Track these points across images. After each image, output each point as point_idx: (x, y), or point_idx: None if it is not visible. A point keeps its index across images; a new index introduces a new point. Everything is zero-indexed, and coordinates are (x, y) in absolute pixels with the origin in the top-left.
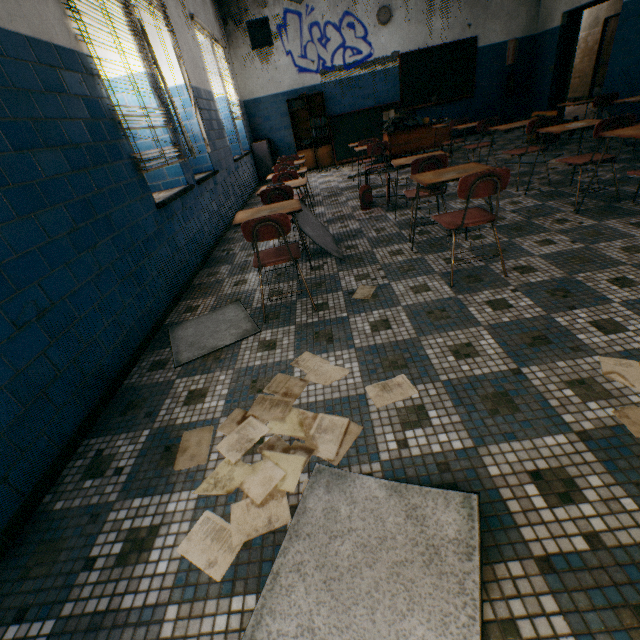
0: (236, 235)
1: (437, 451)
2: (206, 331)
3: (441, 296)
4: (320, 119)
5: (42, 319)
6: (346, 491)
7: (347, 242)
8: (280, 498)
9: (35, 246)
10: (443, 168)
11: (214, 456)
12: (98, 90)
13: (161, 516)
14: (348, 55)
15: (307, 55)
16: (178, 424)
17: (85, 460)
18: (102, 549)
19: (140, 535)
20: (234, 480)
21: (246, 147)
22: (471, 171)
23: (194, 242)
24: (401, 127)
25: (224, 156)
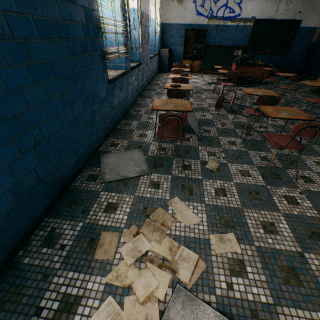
0: (143, 102)
1: (250, 299)
2: (121, 163)
3: (257, 182)
4: (200, 45)
5: (36, 148)
6: (194, 312)
7: (204, 126)
8: (154, 302)
9: (40, 102)
10: (275, 104)
11: (118, 255)
12: (93, 4)
13: (83, 290)
14: (227, 11)
15: (204, 5)
16: (99, 224)
17: (45, 232)
18: (47, 302)
19: (70, 300)
20: (128, 278)
21: (157, 50)
22: (297, 115)
23: (122, 103)
24: (244, 62)
25: (146, 54)
